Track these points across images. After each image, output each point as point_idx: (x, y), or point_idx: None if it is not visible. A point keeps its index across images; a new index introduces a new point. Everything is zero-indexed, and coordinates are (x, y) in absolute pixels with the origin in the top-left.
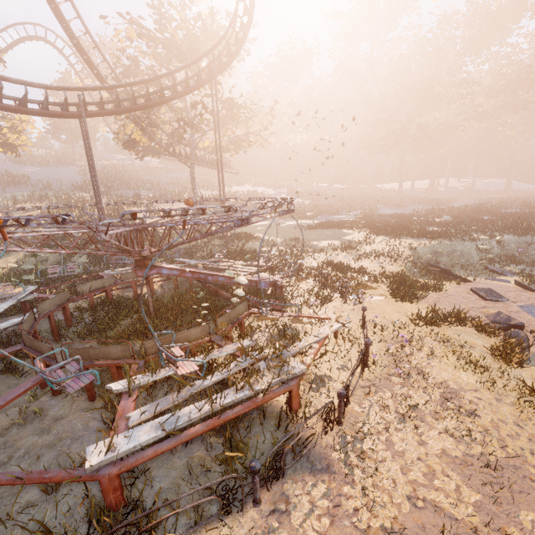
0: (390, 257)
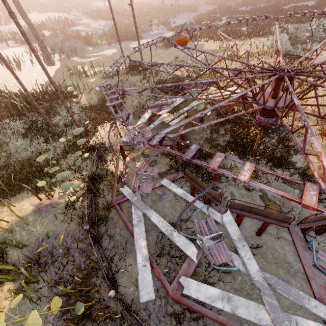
0: (266, 55)
